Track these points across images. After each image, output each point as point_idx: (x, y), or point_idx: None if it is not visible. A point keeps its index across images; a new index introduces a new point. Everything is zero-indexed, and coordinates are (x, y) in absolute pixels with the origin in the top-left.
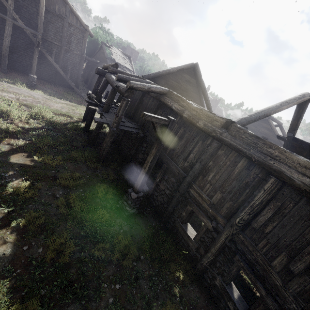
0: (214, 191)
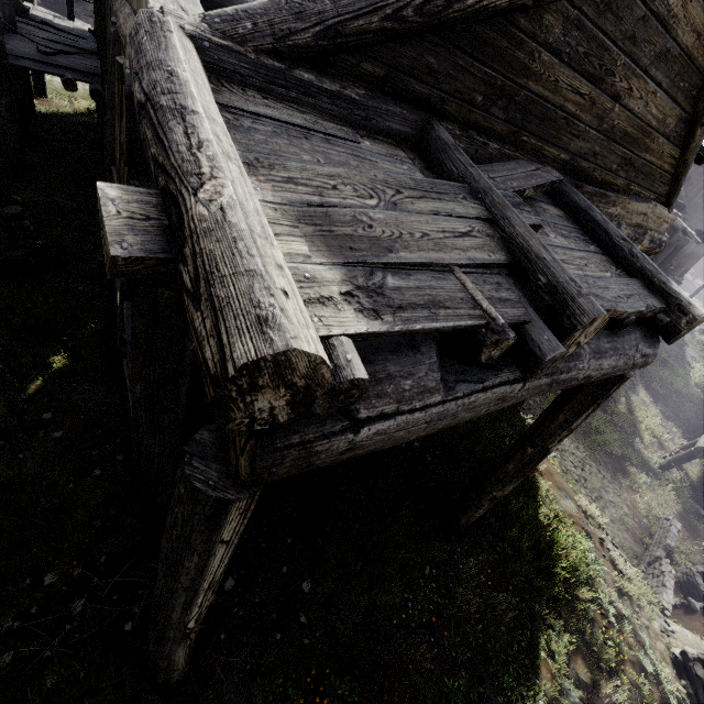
0: None
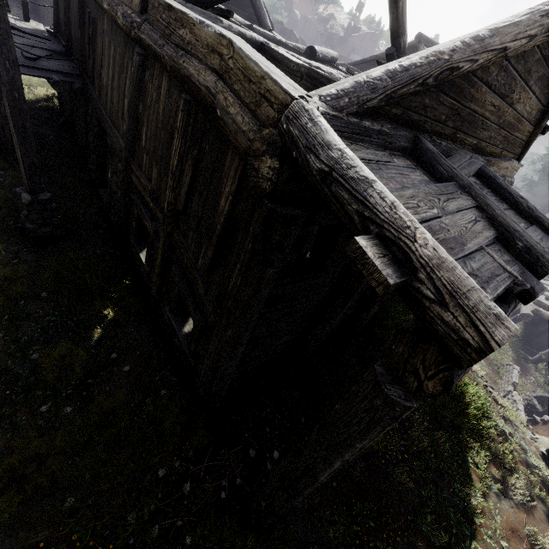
0: (151, 165)
